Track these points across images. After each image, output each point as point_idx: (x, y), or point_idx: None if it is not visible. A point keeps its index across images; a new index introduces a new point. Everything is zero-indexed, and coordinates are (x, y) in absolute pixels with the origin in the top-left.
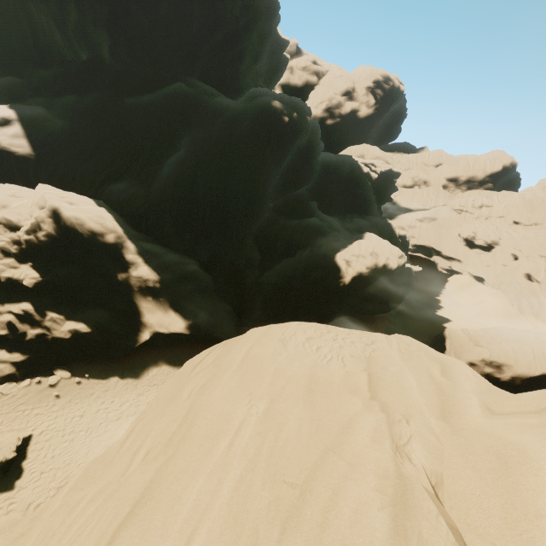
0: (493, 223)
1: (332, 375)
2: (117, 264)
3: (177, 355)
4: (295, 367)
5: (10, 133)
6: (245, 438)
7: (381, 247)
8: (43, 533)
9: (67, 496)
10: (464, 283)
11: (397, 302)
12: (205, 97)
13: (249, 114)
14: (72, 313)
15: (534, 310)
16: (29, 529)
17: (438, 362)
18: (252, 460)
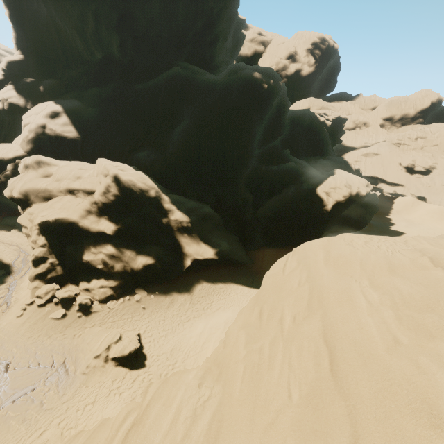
0: (428, 151)
1: (402, 261)
2: (159, 212)
3: (211, 275)
4: (374, 258)
5: (61, 123)
6: (374, 297)
7: (351, 180)
8: (249, 365)
9: (248, 347)
10: (409, 203)
11: (367, 221)
12: (196, 76)
13: (236, 86)
14: (139, 250)
15: None
16: (221, 370)
17: None
18: (393, 306)
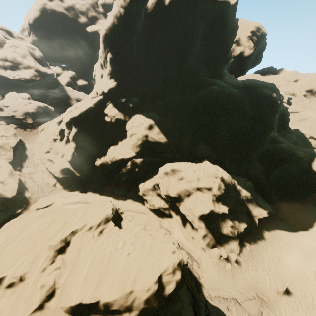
0: None
1: None
2: (236, 192)
3: (264, 225)
4: None
5: (156, 132)
6: None
7: None
8: None
9: None
10: None
11: None
12: (227, 91)
13: (260, 102)
14: (238, 219)
15: None
16: None
17: None
18: None
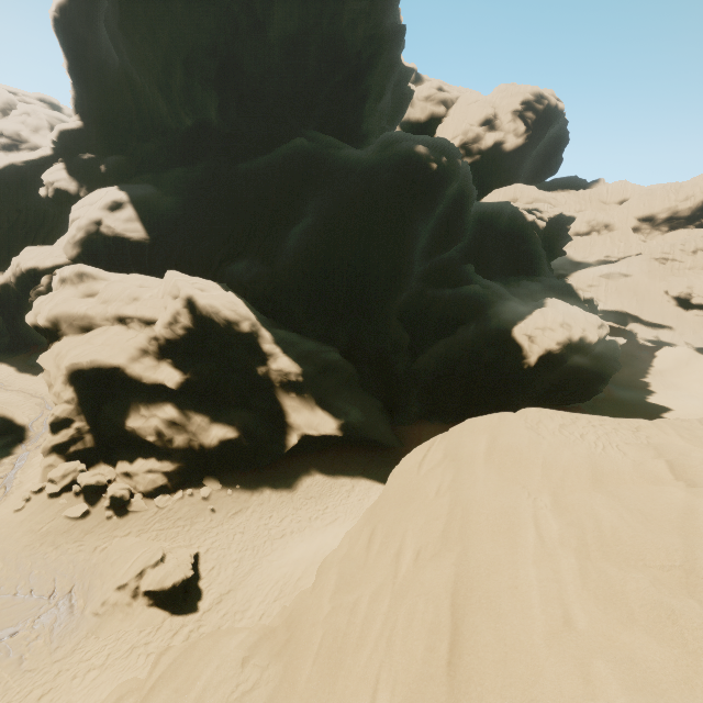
0: None
1: (617, 464)
2: (254, 356)
3: (330, 462)
4: (567, 456)
5: (123, 217)
6: (552, 529)
7: (572, 316)
8: (330, 634)
9: (336, 599)
10: (681, 358)
11: (599, 386)
12: (329, 151)
13: (387, 165)
14: (215, 415)
15: None
16: (291, 636)
17: None
18: (580, 550)
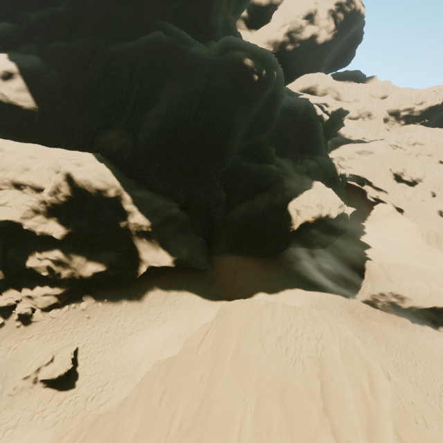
0: (422, 160)
1: (297, 380)
2: (118, 213)
3: (166, 281)
4: (272, 371)
5: (15, 87)
6: (247, 436)
7: (326, 198)
8: None
9: (135, 442)
10: (387, 212)
11: (332, 241)
12: (181, 47)
13: (223, 71)
14: (90, 255)
15: (438, 242)
16: None
17: (367, 369)
18: None
